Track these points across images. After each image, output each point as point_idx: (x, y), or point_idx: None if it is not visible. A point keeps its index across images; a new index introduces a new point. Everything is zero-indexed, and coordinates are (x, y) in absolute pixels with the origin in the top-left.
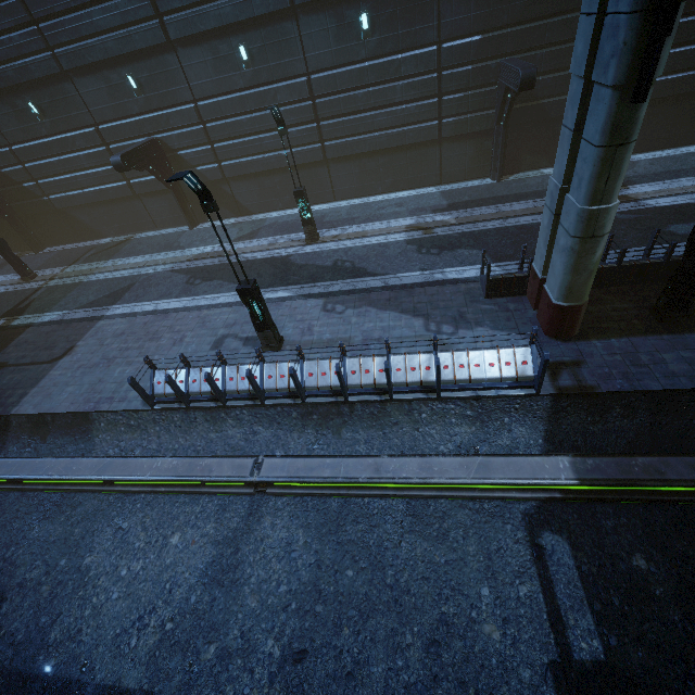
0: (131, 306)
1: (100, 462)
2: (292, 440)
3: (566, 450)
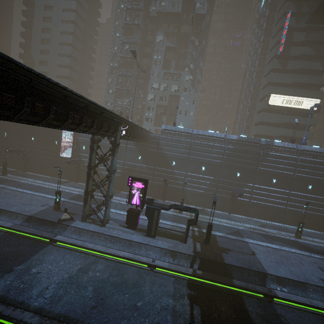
0: (254, 241)
1: None
2: None
3: None
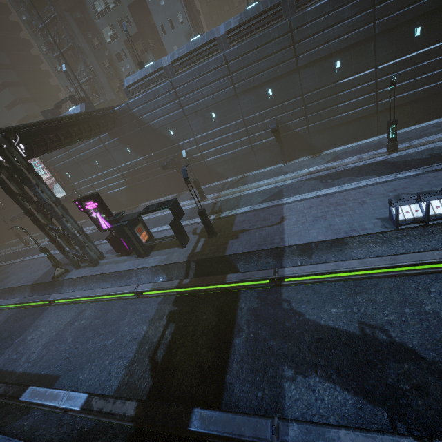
0: (297, 197)
1: (384, 258)
2: None
3: None
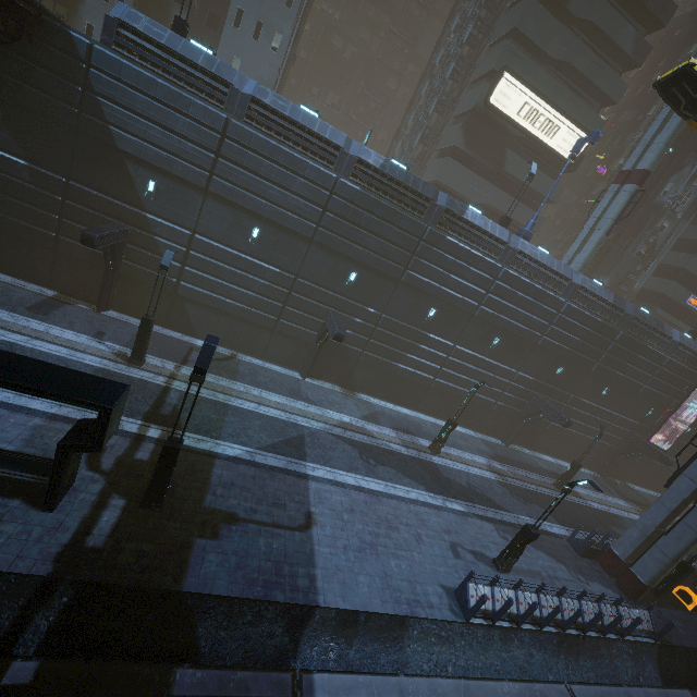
0: (330, 471)
1: (457, 683)
2: (554, 664)
3: (668, 682)
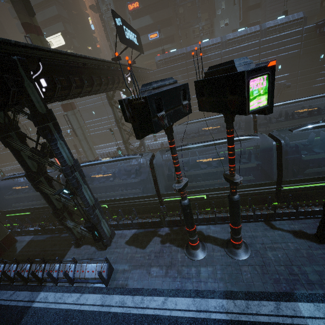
0: None
1: None
2: None
3: None
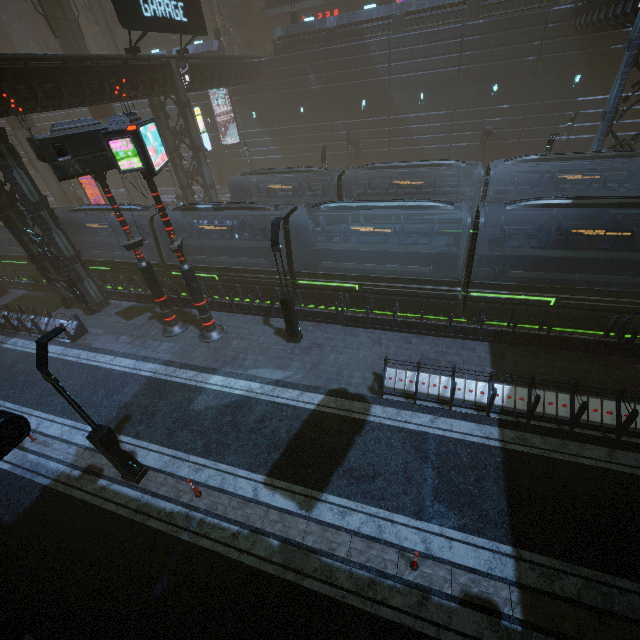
0: None
1: None
2: None
3: None
